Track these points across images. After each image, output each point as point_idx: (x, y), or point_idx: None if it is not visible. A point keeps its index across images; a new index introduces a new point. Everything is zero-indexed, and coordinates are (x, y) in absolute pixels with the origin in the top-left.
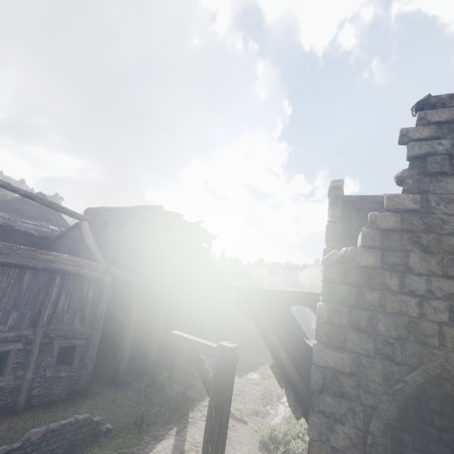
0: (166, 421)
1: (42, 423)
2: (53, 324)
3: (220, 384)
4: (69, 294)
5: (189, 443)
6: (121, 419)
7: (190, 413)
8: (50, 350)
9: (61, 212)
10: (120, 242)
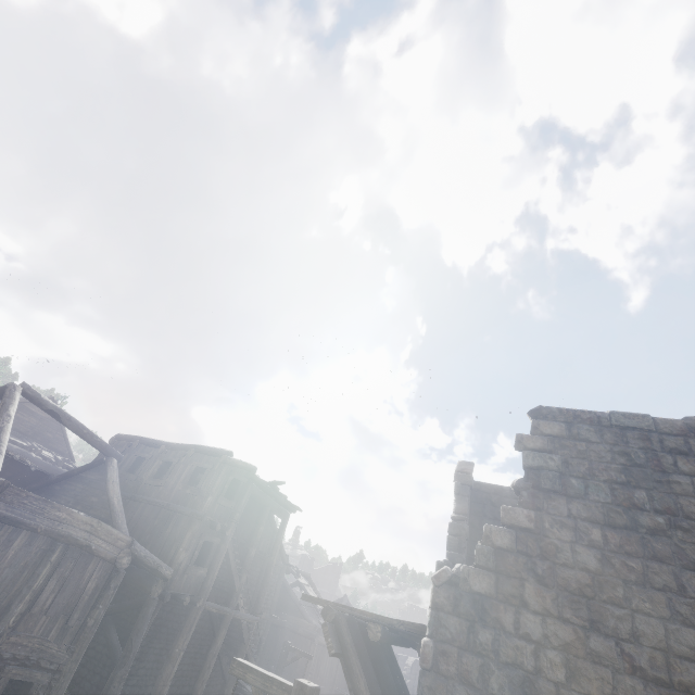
0: None
1: None
2: (18, 633)
3: None
4: (61, 580)
5: None
6: None
7: None
8: None
9: (87, 441)
10: (153, 499)
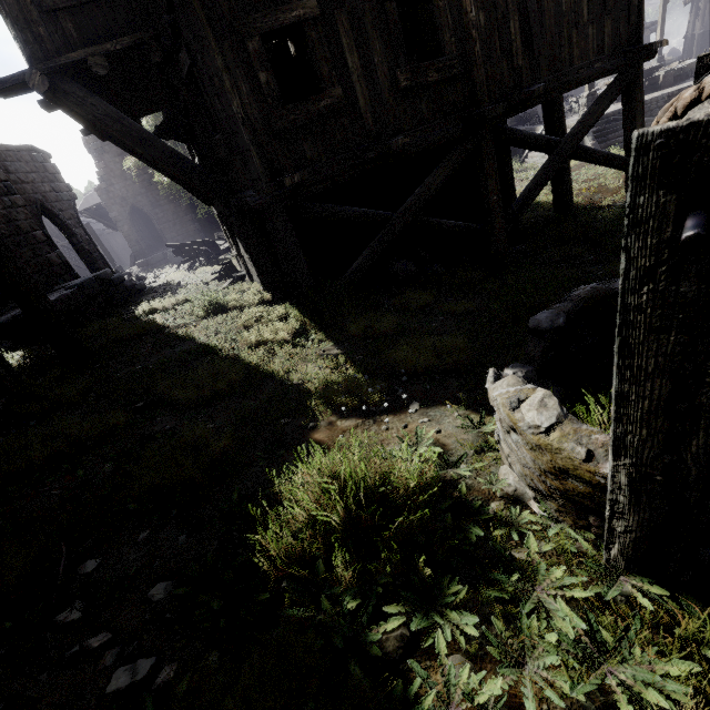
0: None
1: None
2: None
3: (91, 231)
4: None
5: None
6: None
7: None
8: None
9: None
10: None
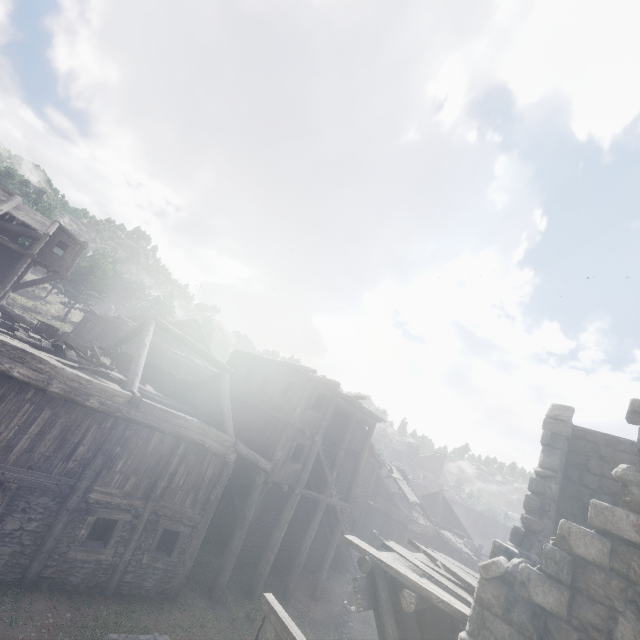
0: None
1: (123, 628)
2: (164, 500)
3: None
4: (188, 467)
5: None
6: None
7: None
8: (154, 530)
9: (206, 359)
10: (258, 405)
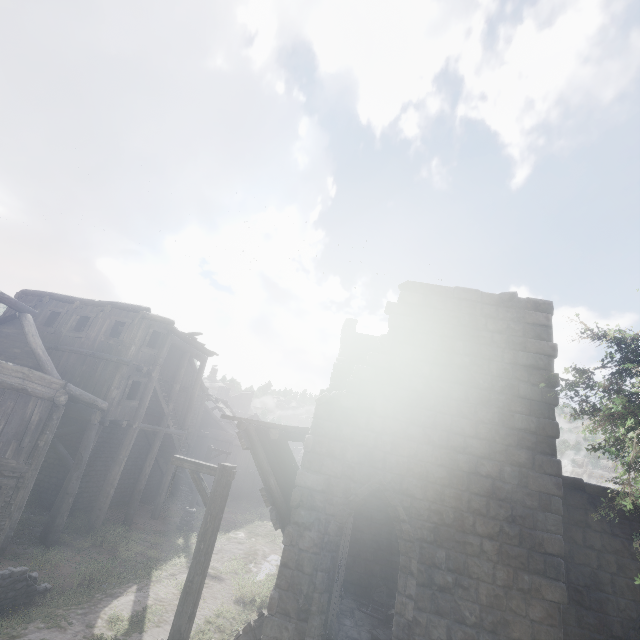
0: (122, 580)
1: None
2: None
3: (217, 496)
4: (5, 416)
5: (153, 598)
6: (62, 580)
7: (154, 572)
8: None
9: None
10: (77, 349)
